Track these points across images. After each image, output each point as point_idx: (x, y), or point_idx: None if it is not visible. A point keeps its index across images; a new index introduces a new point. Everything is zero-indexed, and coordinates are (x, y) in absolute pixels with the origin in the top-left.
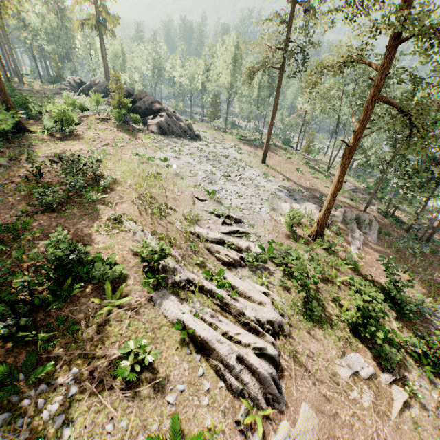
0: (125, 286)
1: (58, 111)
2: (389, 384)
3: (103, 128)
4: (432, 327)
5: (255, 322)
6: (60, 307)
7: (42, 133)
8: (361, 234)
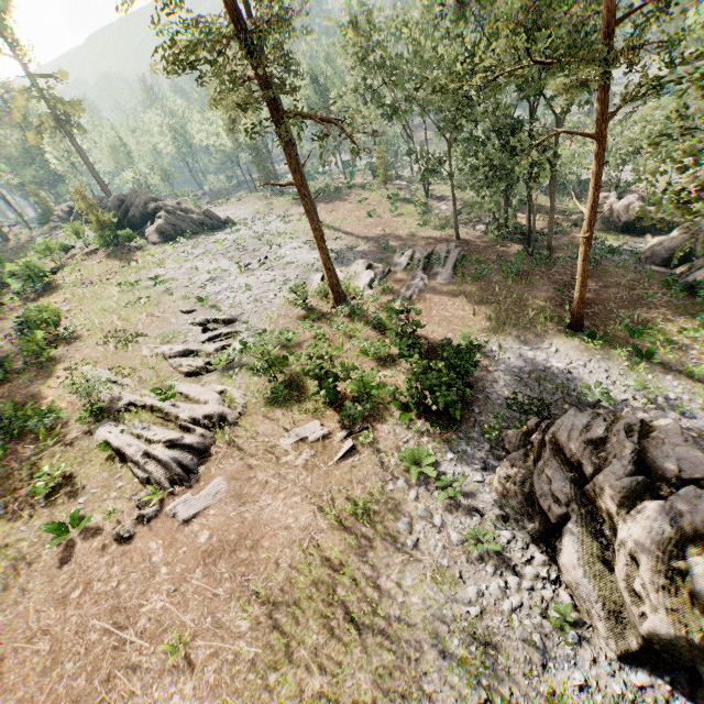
0: (66, 428)
1: (20, 267)
2: (343, 440)
3: (90, 265)
4: None
5: (188, 421)
6: (2, 461)
7: (17, 300)
8: (423, 278)
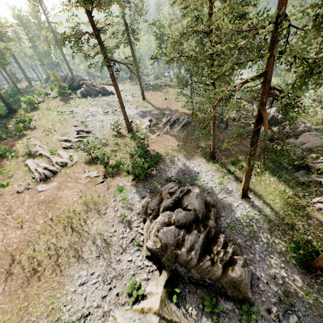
0: (18, 157)
1: (26, 99)
2: (102, 179)
3: (53, 102)
4: (160, 164)
5: (55, 162)
6: None
7: (23, 111)
8: (168, 128)
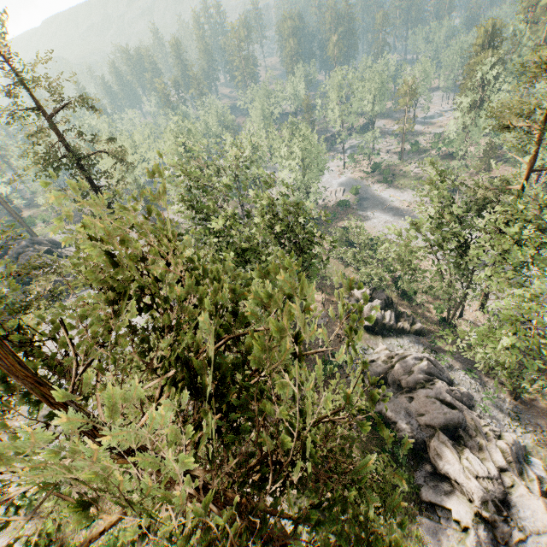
0: None
1: None
2: None
3: None
4: None
5: None
6: None
7: None
8: None
